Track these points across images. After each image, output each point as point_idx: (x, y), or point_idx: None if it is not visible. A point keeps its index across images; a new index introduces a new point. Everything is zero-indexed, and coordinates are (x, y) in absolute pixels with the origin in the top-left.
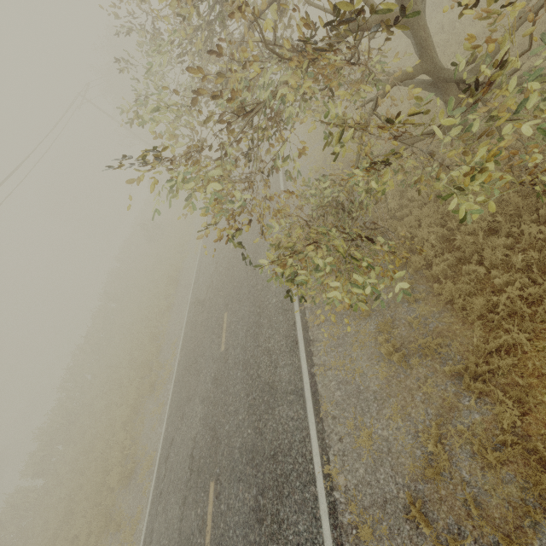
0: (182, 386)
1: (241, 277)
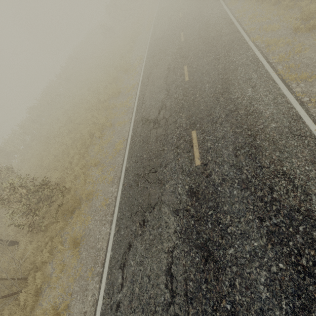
0: (153, 60)
1: (190, 21)
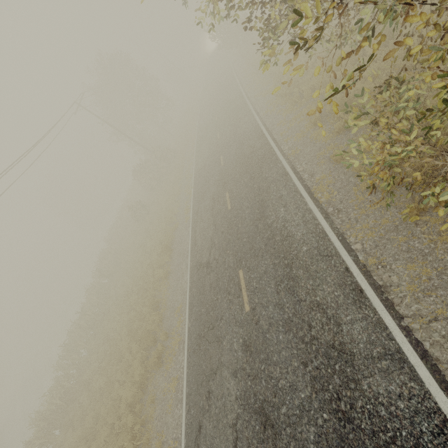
0: (199, 357)
1: (250, 232)
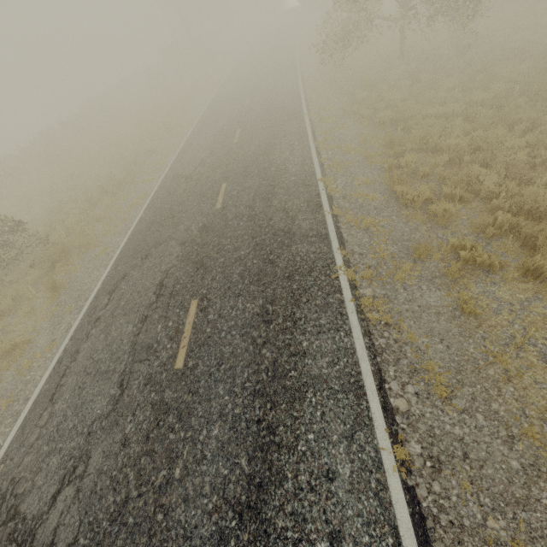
0: (206, 121)
1: (262, 89)
